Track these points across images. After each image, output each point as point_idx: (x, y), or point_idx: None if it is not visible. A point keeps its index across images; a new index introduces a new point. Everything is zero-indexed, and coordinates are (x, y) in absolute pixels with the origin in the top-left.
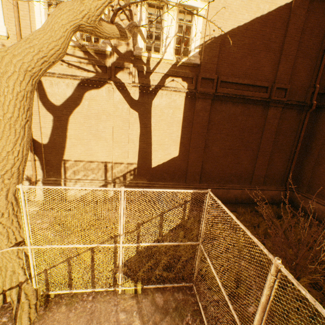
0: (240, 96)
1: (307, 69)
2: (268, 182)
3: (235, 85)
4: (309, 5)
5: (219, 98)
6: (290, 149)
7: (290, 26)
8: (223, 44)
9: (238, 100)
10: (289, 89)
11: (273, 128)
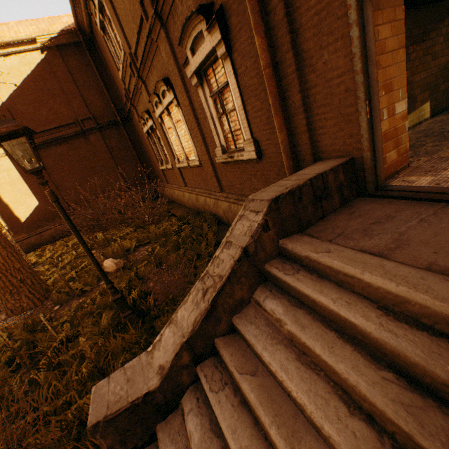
0: (55, 139)
1: (99, 96)
2: (134, 188)
3: (47, 132)
4: (63, 53)
5: (40, 147)
6: (133, 156)
7: (58, 74)
8: (12, 108)
9: (59, 142)
10: (96, 116)
11: (105, 149)
